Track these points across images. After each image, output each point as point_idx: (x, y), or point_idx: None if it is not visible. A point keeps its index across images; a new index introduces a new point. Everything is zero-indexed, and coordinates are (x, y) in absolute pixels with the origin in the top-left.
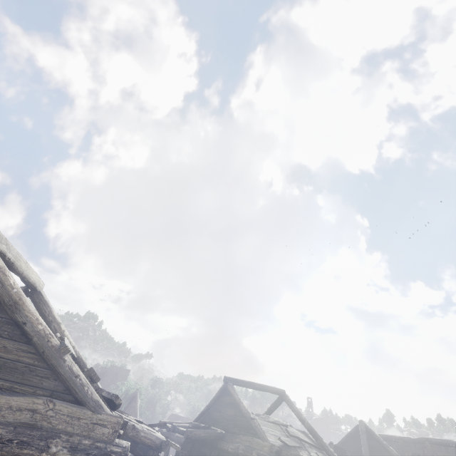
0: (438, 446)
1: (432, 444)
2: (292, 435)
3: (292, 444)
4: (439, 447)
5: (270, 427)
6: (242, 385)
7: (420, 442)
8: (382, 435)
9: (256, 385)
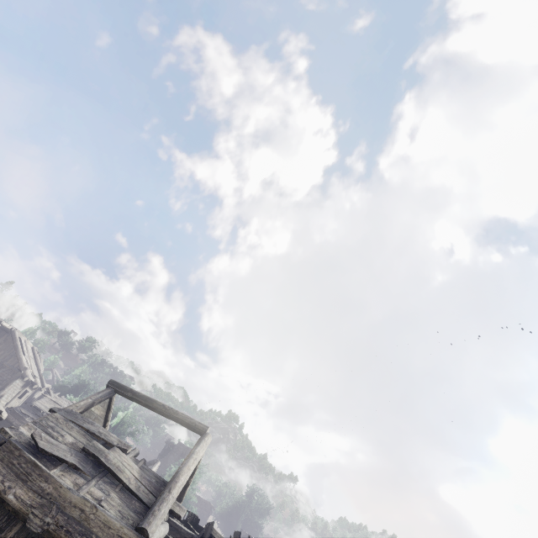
0: None
1: None
2: (87, 450)
3: (53, 452)
4: None
5: (64, 429)
6: (131, 398)
7: None
8: None
9: (155, 403)
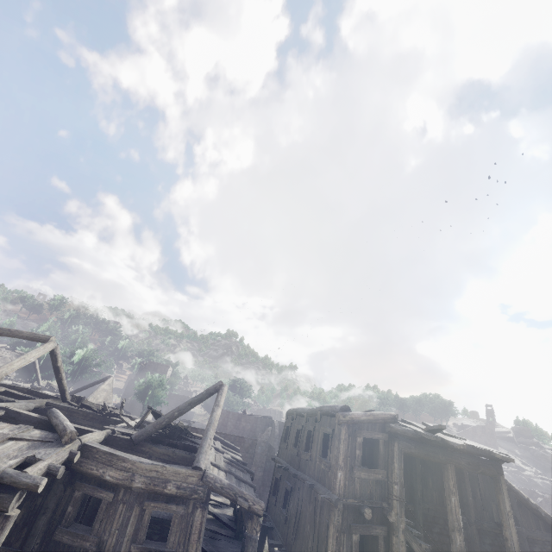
0: (326, 417)
1: (323, 416)
2: None
3: None
4: (326, 418)
5: None
6: None
7: (316, 414)
8: (299, 410)
9: (1, 330)
